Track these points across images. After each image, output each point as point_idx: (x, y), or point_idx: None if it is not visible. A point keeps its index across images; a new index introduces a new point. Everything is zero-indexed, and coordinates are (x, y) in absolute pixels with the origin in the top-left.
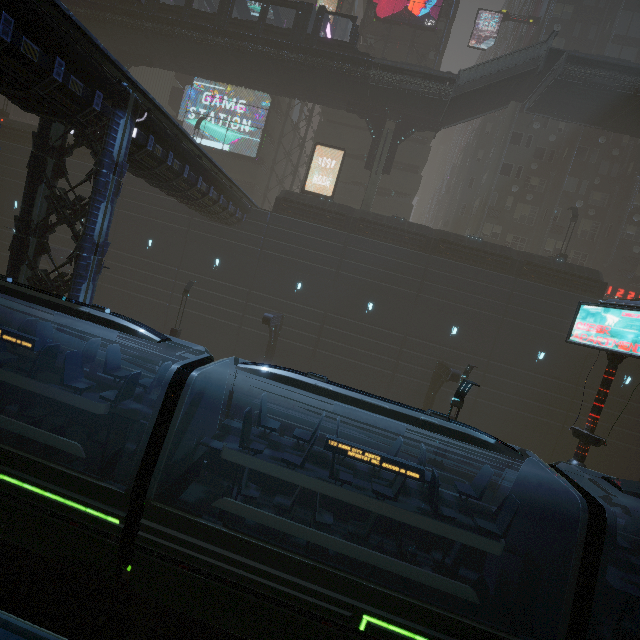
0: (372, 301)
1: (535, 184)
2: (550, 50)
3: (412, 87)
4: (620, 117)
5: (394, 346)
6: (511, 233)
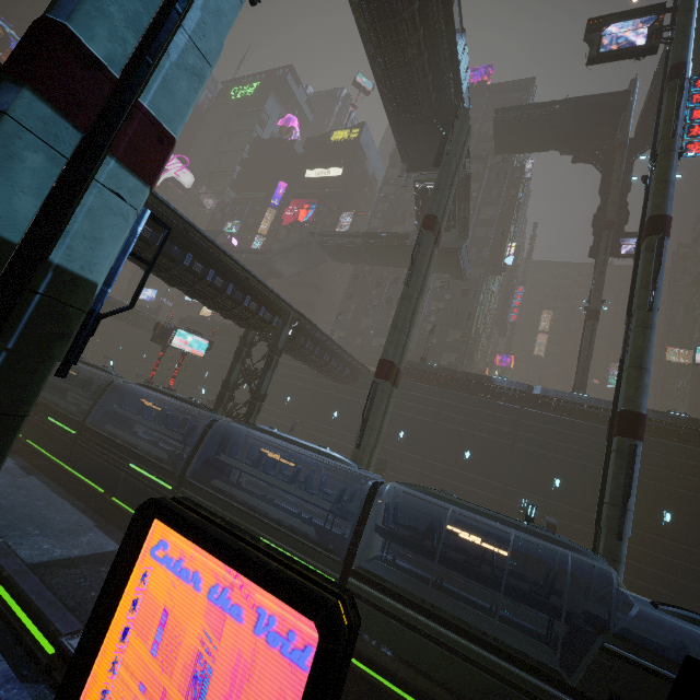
0: (209, 371)
1: (375, 303)
2: (310, 233)
3: (252, 258)
4: (371, 258)
5: (213, 397)
6: (359, 337)
